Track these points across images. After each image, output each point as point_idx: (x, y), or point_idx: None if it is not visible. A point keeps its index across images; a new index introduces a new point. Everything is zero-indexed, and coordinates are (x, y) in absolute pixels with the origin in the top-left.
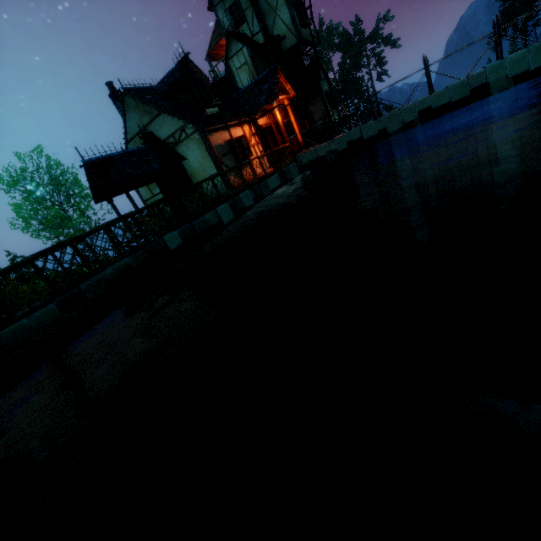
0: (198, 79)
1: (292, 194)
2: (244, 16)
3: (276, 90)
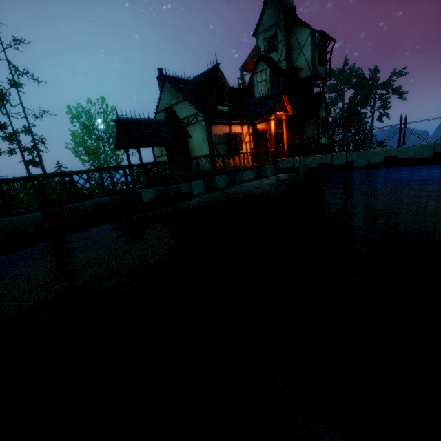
0: (220, 83)
1: (261, 188)
2: (277, 46)
3: (277, 106)
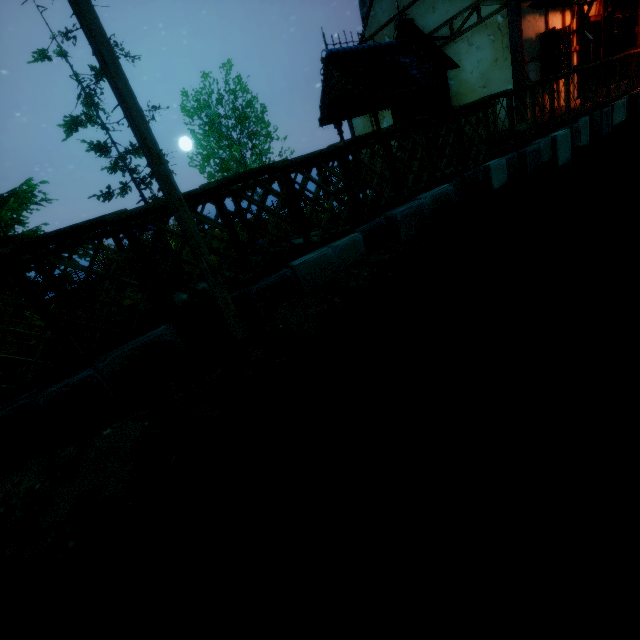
0: None
1: None
2: None
3: None
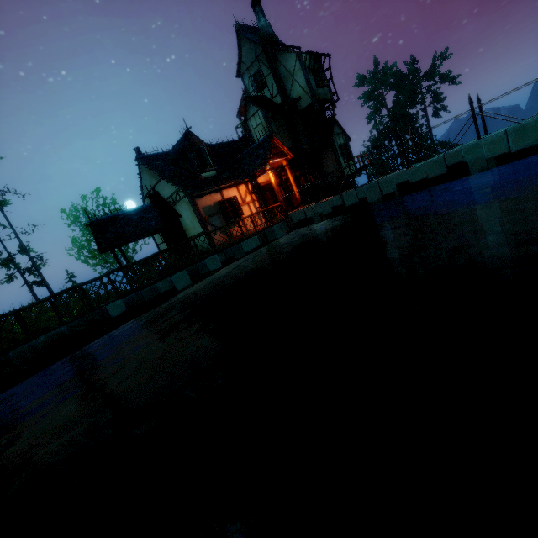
0: (197, 149)
1: (275, 253)
2: (265, 82)
3: (269, 155)
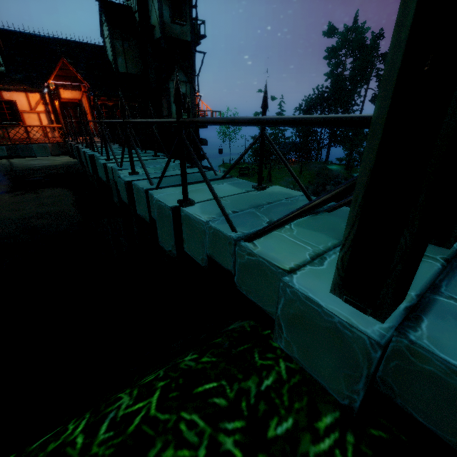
0: None
1: (34, 168)
2: None
3: (49, 75)
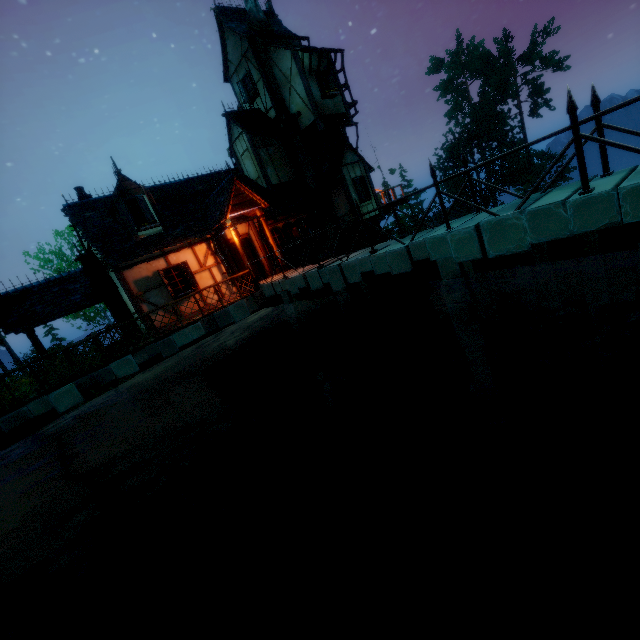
0: (132, 198)
1: (234, 341)
2: (257, 89)
3: (226, 207)
